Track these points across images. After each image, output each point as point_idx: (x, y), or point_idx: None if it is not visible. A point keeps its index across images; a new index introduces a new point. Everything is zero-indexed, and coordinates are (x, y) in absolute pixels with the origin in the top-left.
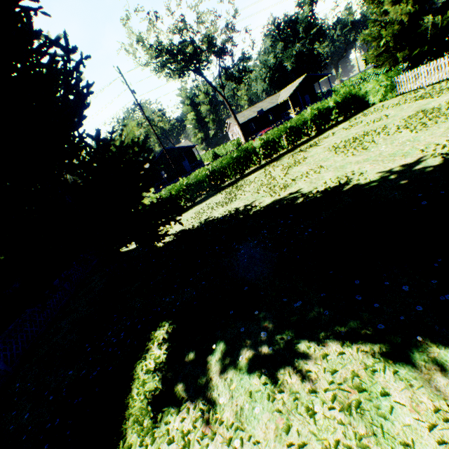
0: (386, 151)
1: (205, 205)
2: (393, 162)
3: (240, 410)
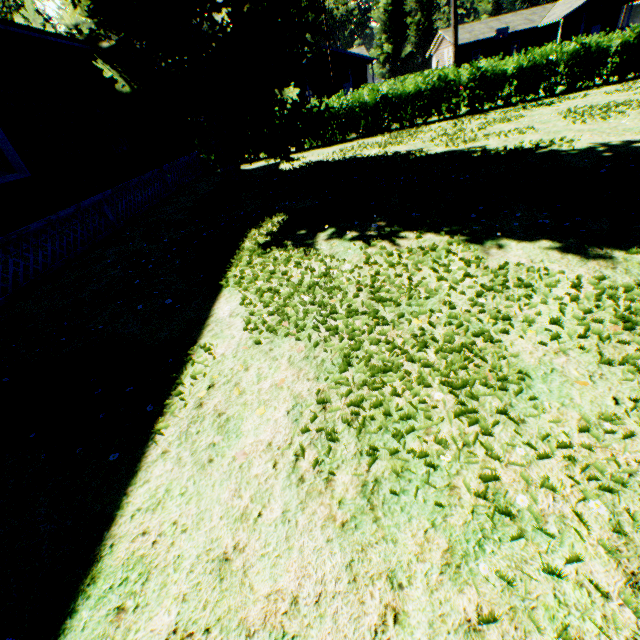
0: (624, 126)
1: (357, 144)
2: (619, 137)
3: (335, 253)
